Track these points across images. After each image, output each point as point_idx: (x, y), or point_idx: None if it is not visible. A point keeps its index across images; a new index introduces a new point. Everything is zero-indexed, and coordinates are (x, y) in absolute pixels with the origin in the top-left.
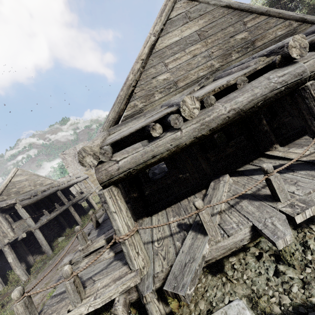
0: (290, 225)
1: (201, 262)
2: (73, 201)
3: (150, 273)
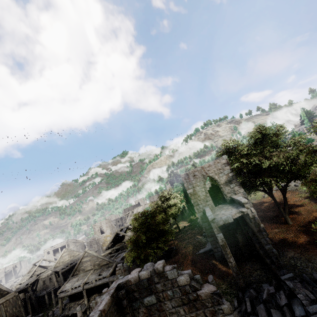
0: (86, 313)
1: (64, 314)
2: None
3: (61, 314)
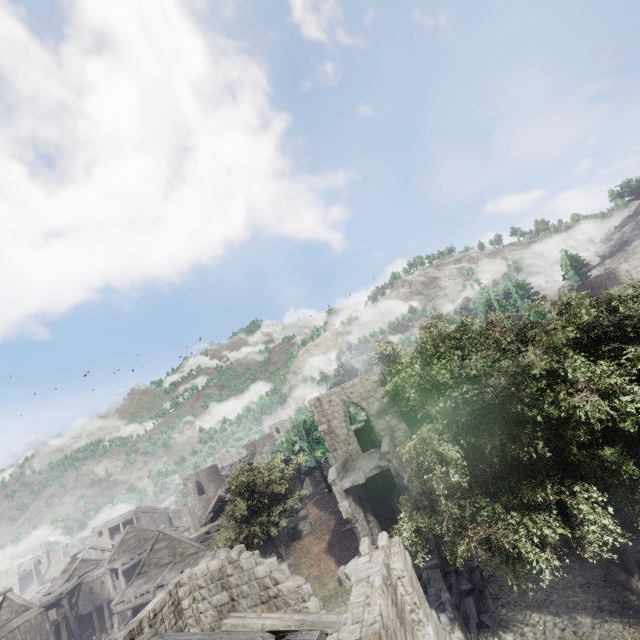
0: None
1: None
2: None
3: None
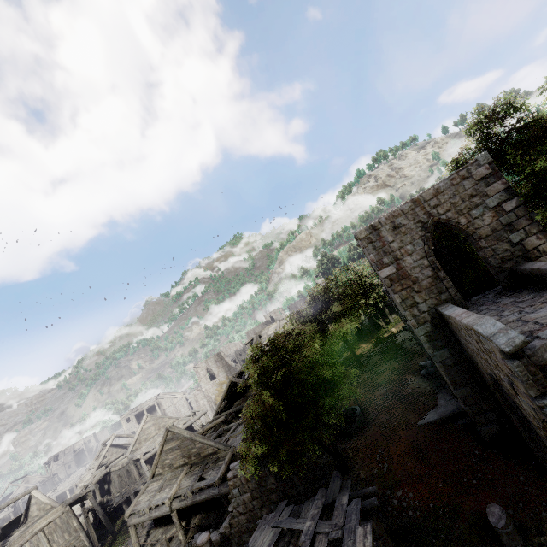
0: None
1: None
2: None
3: None
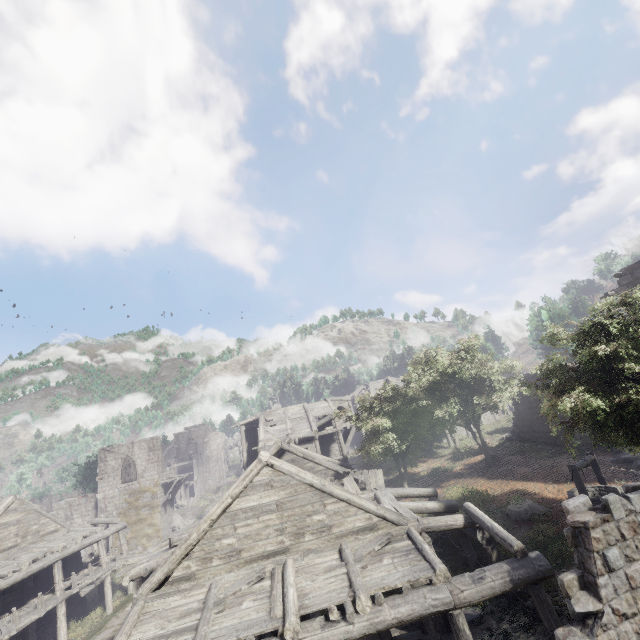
0: None
1: None
2: (72, 592)
3: None
